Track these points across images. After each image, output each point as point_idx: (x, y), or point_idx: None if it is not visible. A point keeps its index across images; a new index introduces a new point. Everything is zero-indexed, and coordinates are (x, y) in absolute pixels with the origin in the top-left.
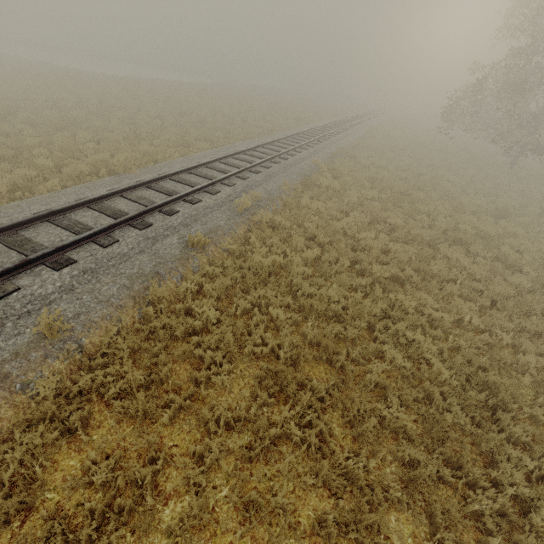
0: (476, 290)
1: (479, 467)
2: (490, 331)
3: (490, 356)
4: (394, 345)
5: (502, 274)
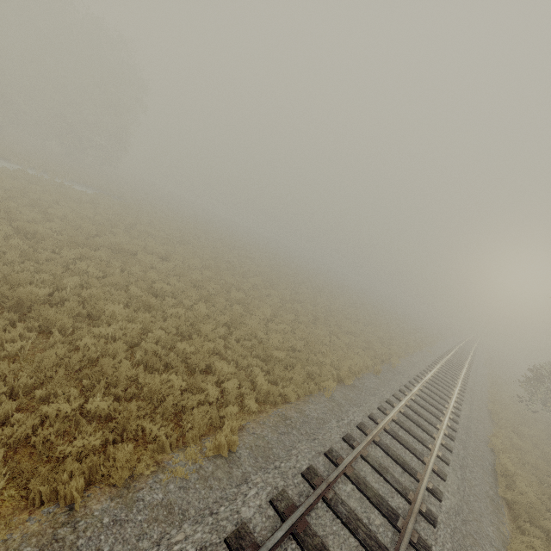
0: None
1: None
2: None
3: None
4: None
5: None
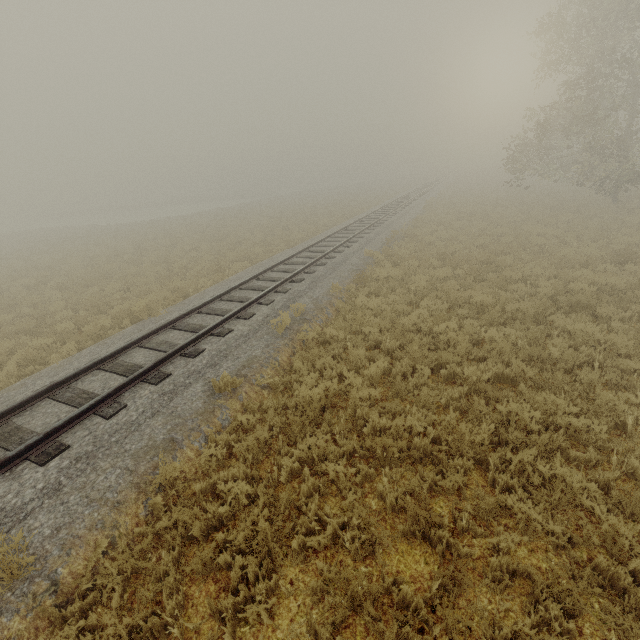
0: (627, 370)
1: None
2: None
3: None
4: (526, 489)
5: None
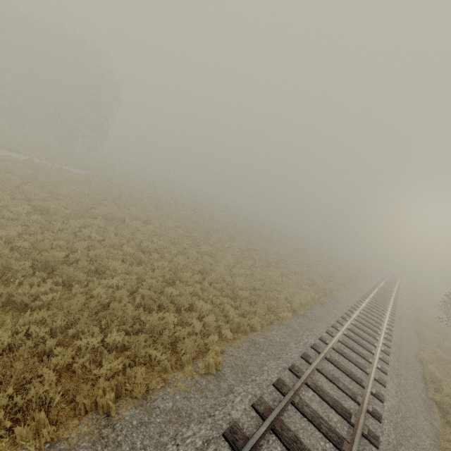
0: None
1: None
2: None
3: None
4: None
5: None
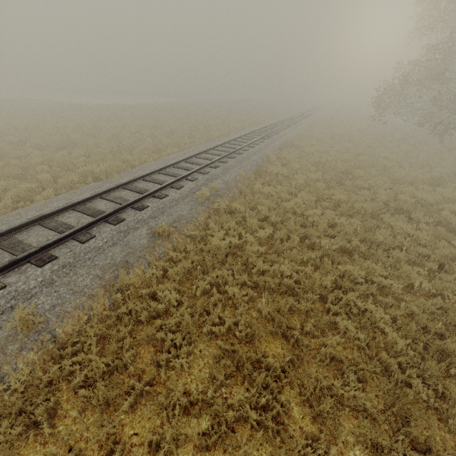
0: (422, 254)
1: (450, 450)
2: (442, 295)
3: (445, 321)
4: (347, 315)
5: (446, 238)
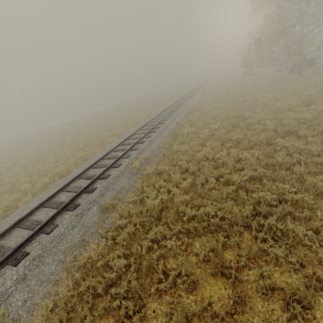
0: (319, 163)
1: None
2: None
3: None
4: (274, 238)
5: None
